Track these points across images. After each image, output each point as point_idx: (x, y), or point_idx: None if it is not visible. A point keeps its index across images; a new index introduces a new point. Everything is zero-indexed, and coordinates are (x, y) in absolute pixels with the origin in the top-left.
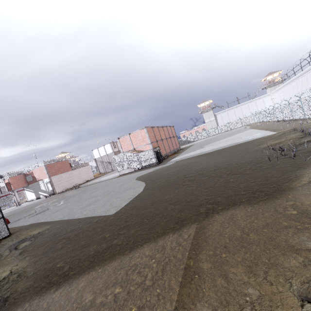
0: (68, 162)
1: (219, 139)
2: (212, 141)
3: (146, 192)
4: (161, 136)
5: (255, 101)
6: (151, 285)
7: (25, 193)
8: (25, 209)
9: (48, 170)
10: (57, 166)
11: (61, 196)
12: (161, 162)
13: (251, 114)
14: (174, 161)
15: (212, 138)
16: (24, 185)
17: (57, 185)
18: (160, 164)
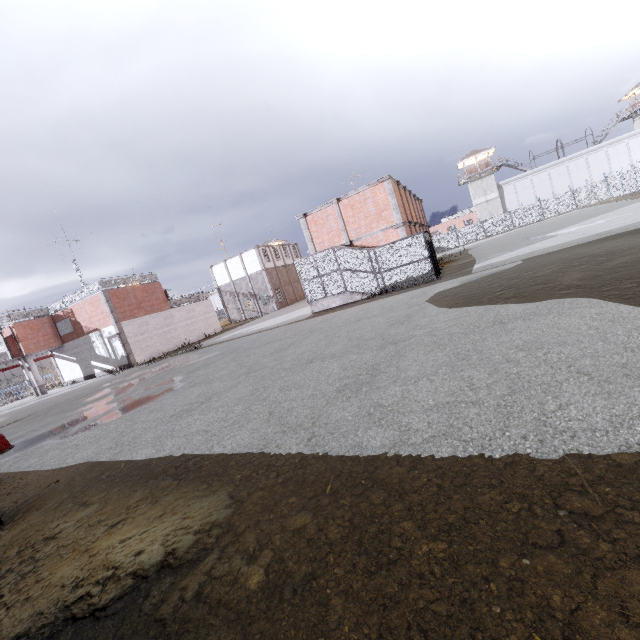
0: (161, 288)
1: (573, 222)
2: (544, 230)
3: None
4: (412, 215)
5: (606, 148)
6: None
7: (56, 364)
8: (59, 404)
9: (114, 305)
10: (134, 297)
11: (158, 368)
12: (439, 275)
13: (603, 179)
14: (508, 262)
15: (515, 233)
16: (53, 344)
17: (137, 345)
18: (451, 277)
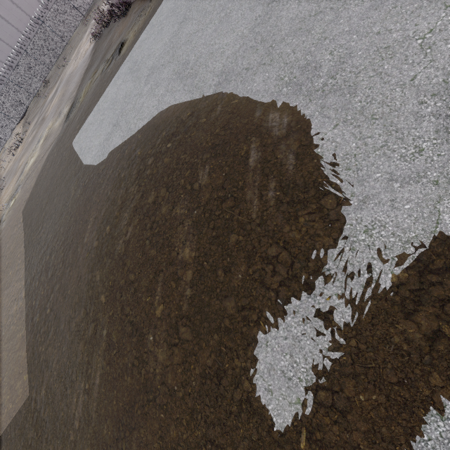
0: None
1: None
2: None
3: (73, 172)
4: None
5: None
6: (26, 186)
7: None
8: None
9: None
10: None
11: None
12: None
13: None
14: None
15: None
16: None
17: None
18: None
